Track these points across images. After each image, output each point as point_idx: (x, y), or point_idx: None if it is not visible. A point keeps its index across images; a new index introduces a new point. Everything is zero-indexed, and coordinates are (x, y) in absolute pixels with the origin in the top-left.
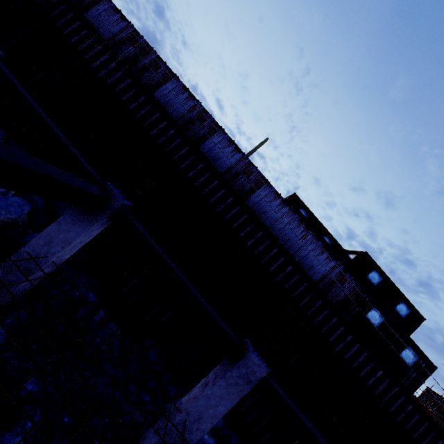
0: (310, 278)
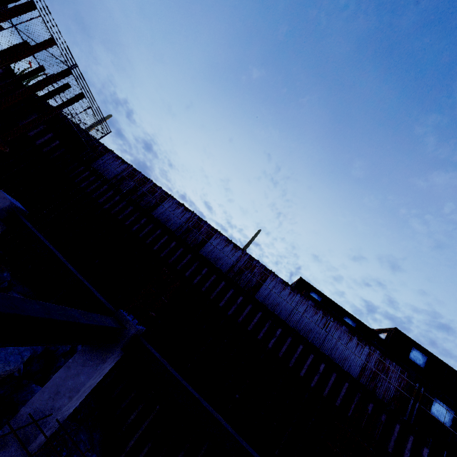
0: (349, 375)
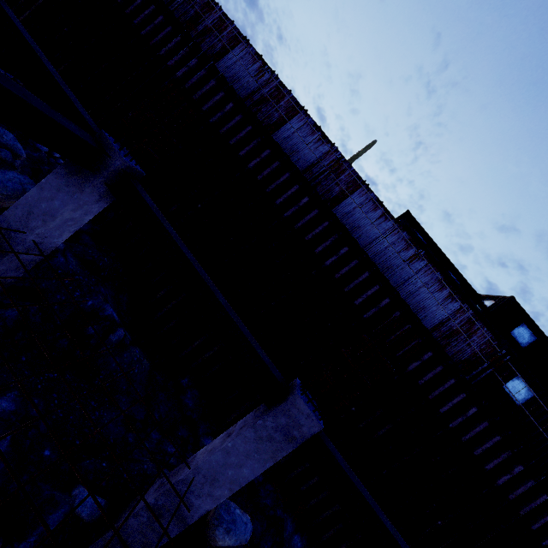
0: (416, 318)
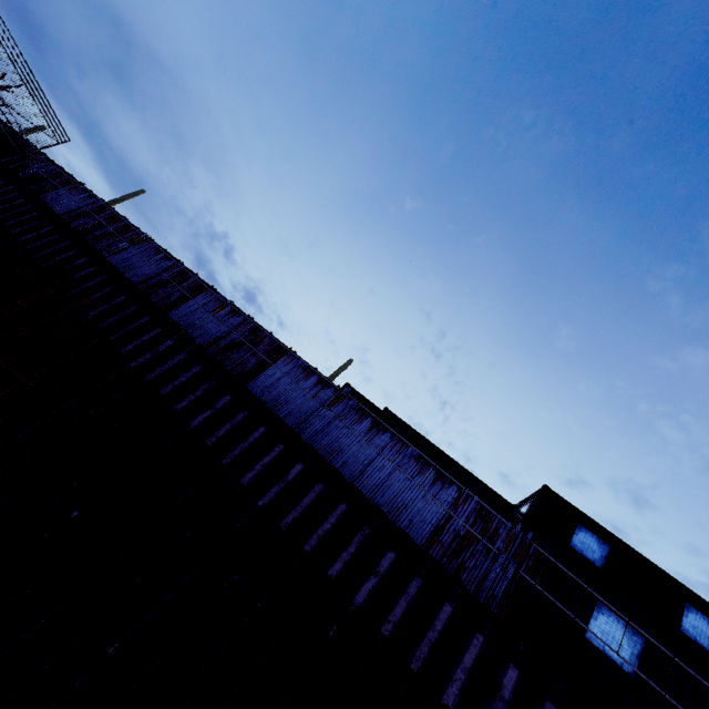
0: (353, 489)
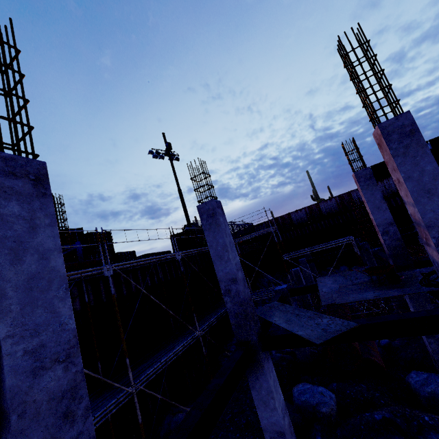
0: None
